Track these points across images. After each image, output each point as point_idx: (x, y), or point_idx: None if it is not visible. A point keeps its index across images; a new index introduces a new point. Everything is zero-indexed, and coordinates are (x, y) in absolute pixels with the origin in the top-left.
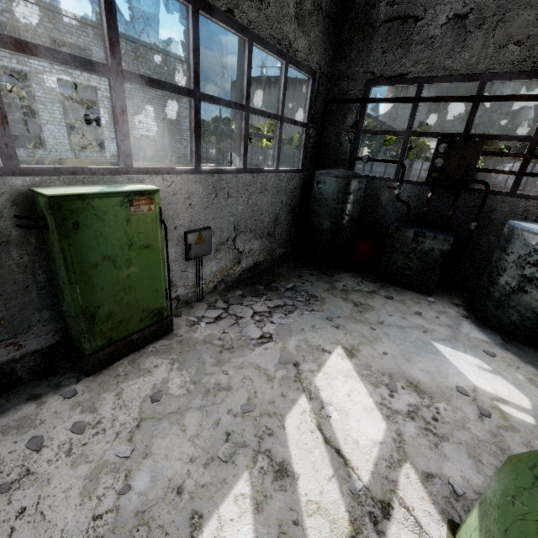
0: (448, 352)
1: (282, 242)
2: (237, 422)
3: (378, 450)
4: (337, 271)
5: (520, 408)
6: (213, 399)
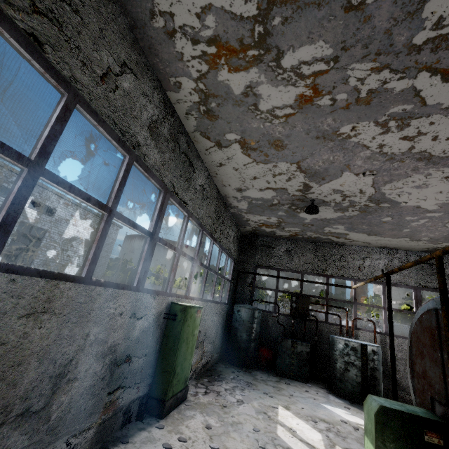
0: (330, 407)
1: (217, 349)
2: (256, 435)
3: (323, 442)
4: (252, 370)
5: None
6: (237, 427)
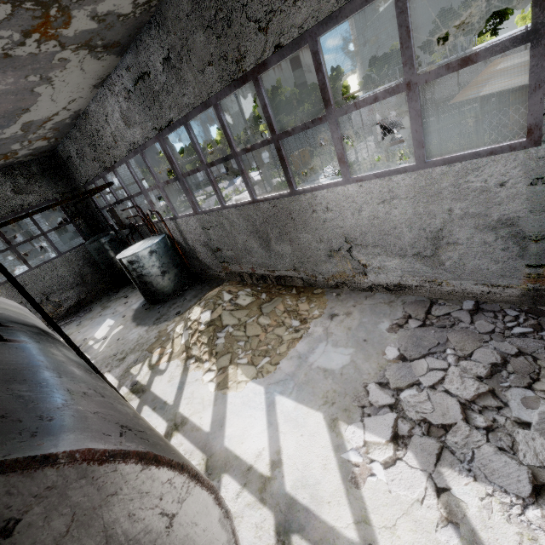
0: (107, 322)
1: (99, 281)
2: None
3: None
4: (125, 287)
5: (96, 340)
6: None
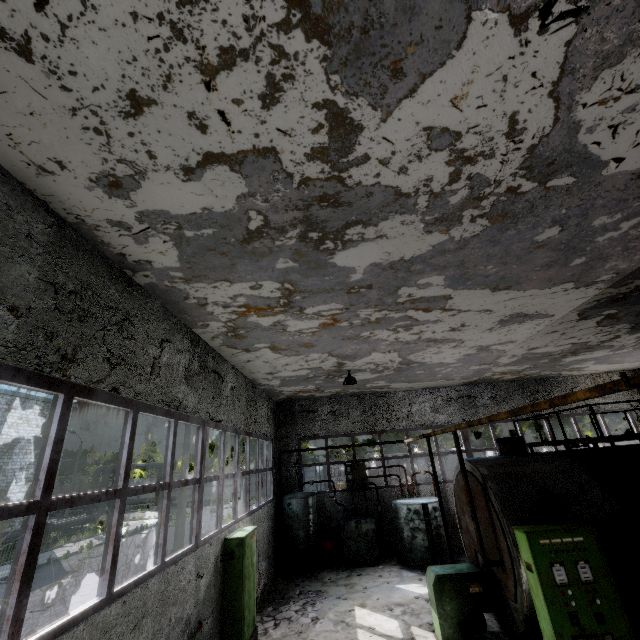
0: (404, 586)
1: (272, 561)
2: None
3: (400, 628)
4: (318, 573)
5: None
6: None
